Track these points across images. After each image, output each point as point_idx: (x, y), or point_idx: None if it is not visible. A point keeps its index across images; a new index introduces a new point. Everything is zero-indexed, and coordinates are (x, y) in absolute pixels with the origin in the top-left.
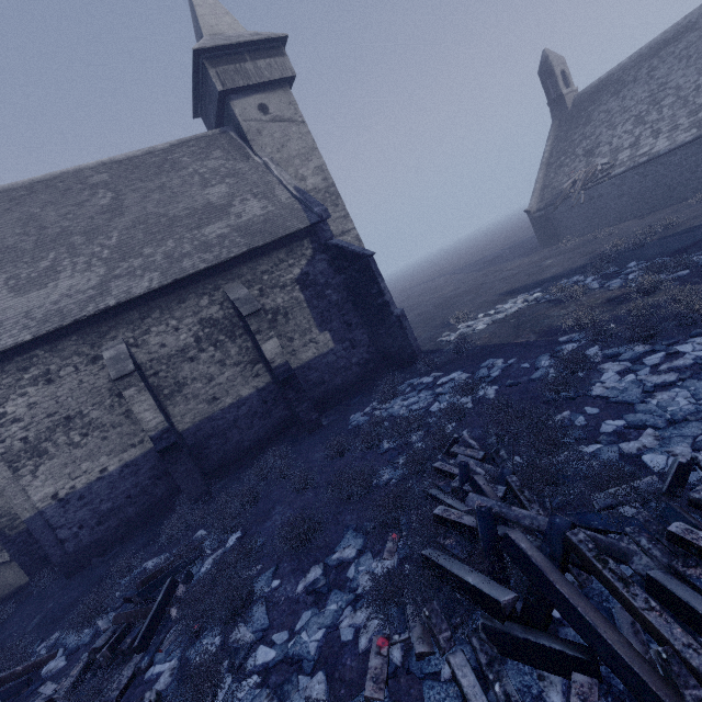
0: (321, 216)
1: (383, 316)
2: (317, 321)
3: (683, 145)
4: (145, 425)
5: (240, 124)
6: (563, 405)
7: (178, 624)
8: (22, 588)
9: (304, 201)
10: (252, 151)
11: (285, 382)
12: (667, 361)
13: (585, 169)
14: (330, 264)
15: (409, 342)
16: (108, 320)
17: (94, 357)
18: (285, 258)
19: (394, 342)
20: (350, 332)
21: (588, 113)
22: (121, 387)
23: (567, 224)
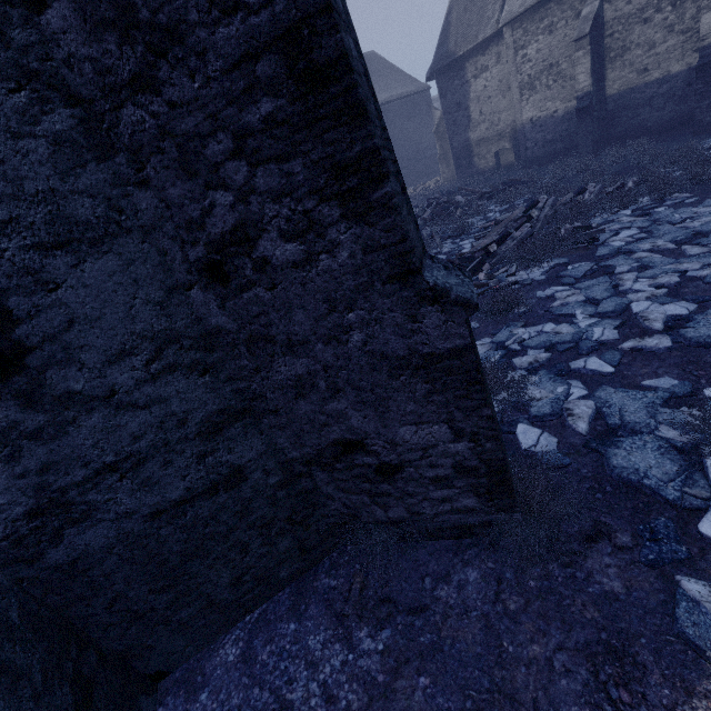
0: None
1: None
2: None
3: None
4: (577, 85)
5: None
6: None
7: (496, 198)
8: (513, 166)
9: None
10: None
11: (700, 69)
12: None
13: None
14: None
15: None
16: None
17: (579, 12)
18: None
19: None
20: None
21: None
22: (575, 49)
23: None
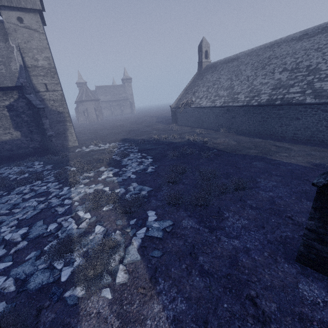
0: (22, 84)
1: (44, 133)
2: (14, 126)
3: (207, 107)
4: None
5: (5, 23)
6: (12, 189)
7: None
8: None
9: (19, 73)
10: (10, 38)
11: None
12: (42, 186)
13: (187, 99)
14: (27, 105)
15: (52, 147)
16: None
17: None
18: (2, 96)
19: (48, 144)
20: (31, 134)
21: (204, 75)
22: None
23: (180, 118)
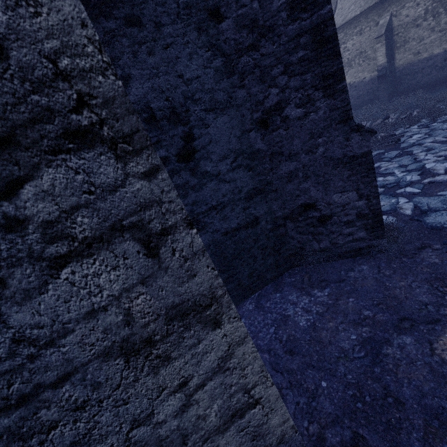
0: None
1: None
2: None
3: None
4: (378, 63)
5: None
6: None
7: None
8: None
9: None
10: None
11: None
12: None
13: None
14: None
15: None
16: (389, 0)
17: (378, 22)
18: None
19: None
20: None
21: None
22: (376, 42)
23: None
